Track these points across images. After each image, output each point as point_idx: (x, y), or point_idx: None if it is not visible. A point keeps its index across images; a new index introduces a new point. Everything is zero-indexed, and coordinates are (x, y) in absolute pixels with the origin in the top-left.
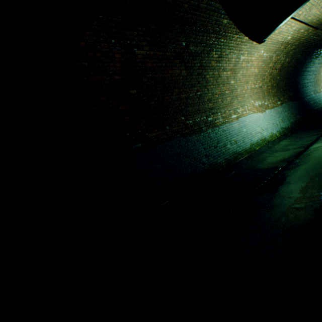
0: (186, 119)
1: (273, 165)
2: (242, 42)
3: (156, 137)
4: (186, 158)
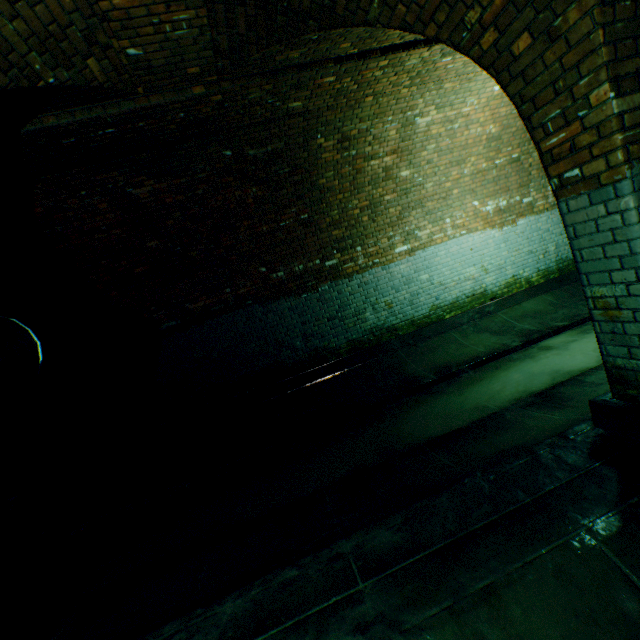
0: (271, 271)
1: (423, 372)
2: (402, 98)
3: (204, 308)
4: (260, 341)
